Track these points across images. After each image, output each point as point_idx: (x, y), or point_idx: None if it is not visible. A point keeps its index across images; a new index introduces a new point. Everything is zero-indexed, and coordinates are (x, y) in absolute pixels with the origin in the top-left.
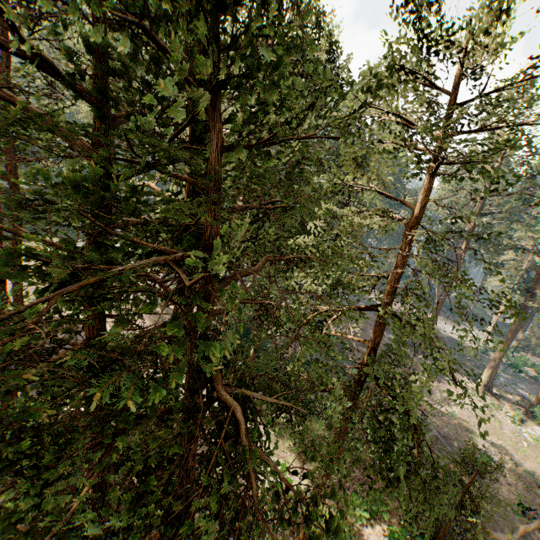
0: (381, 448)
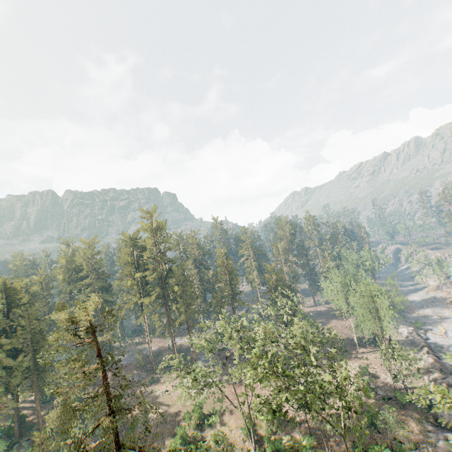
0: None
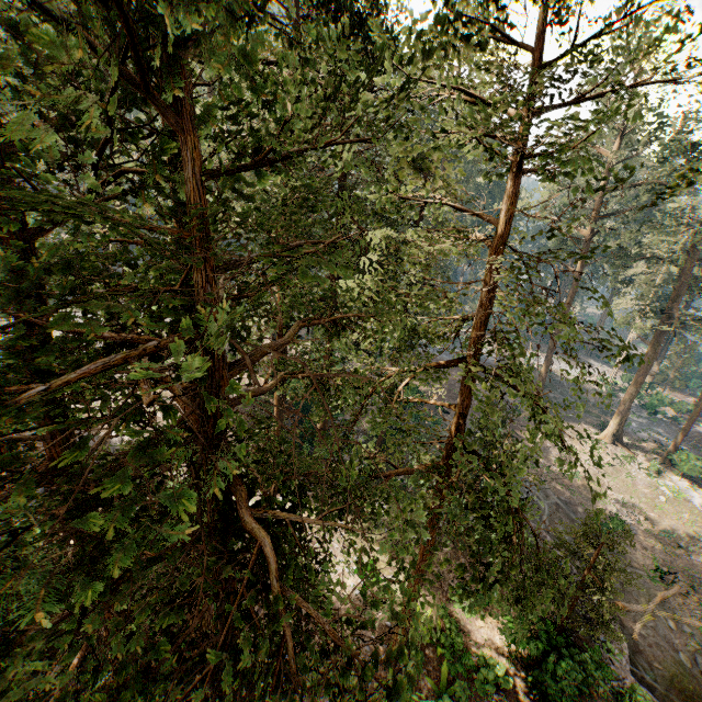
0: (478, 539)
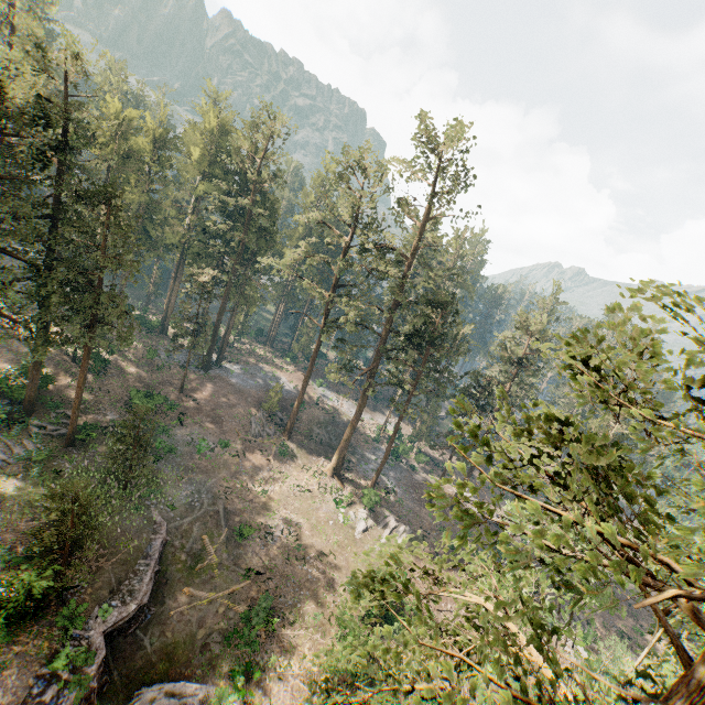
0: None
